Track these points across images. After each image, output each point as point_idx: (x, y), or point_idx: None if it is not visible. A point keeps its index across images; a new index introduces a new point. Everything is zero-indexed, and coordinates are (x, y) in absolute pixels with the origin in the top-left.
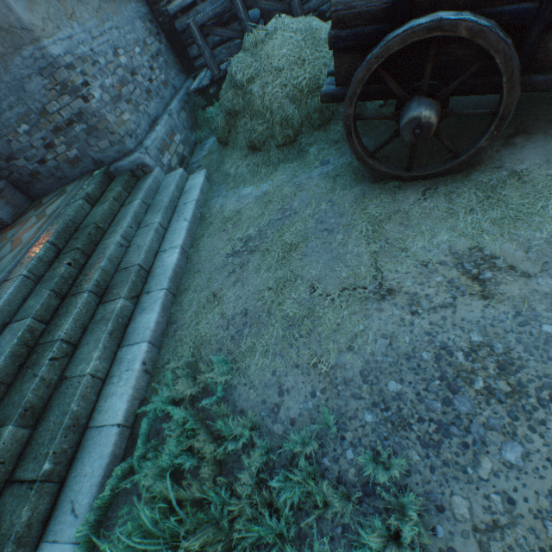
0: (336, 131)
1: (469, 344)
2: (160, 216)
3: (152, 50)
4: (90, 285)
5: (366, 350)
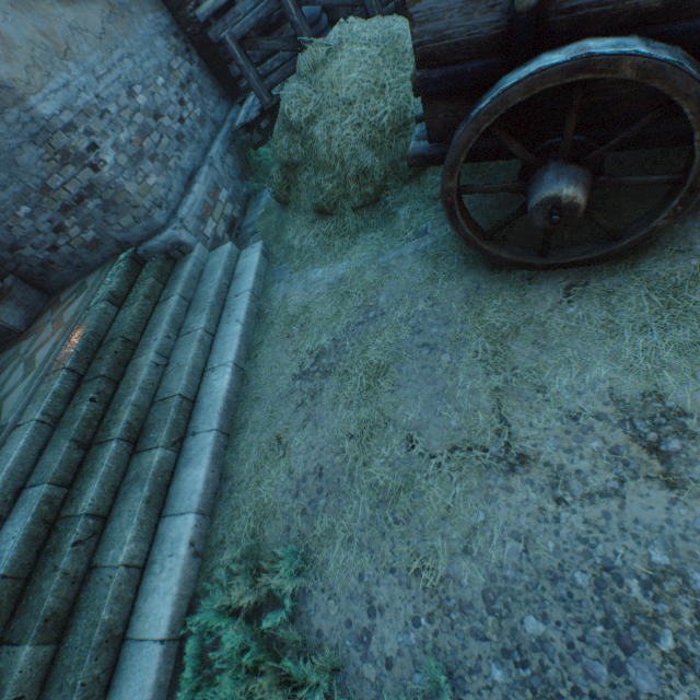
0: (435, 183)
1: (648, 567)
2: (205, 319)
3: (180, 76)
4: (118, 431)
5: (489, 557)
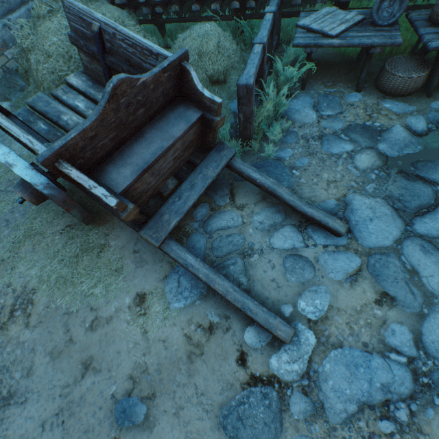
0: None
1: None
2: None
3: None
4: None
5: None
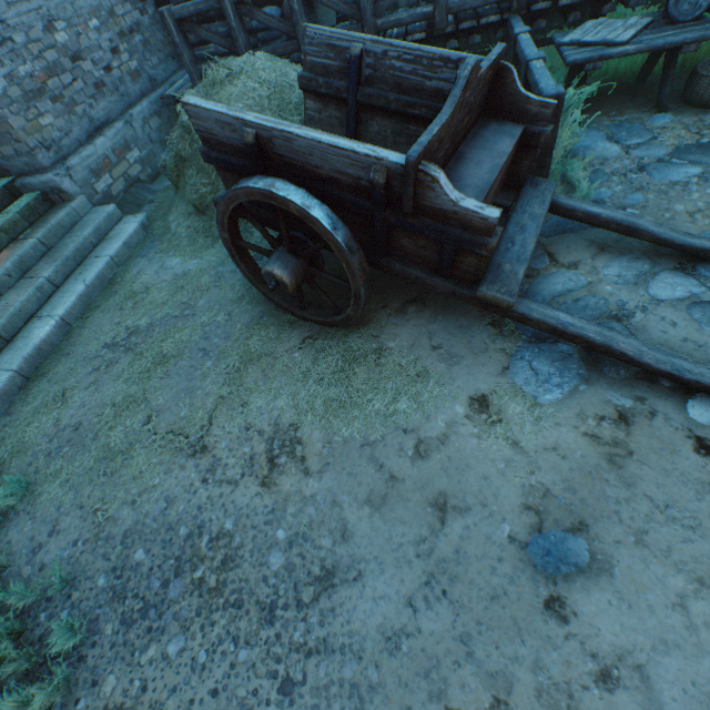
0: None
1: (220, 530)
2: (53, 270)
3: (123, 24)
4: None
5: (143, 509)
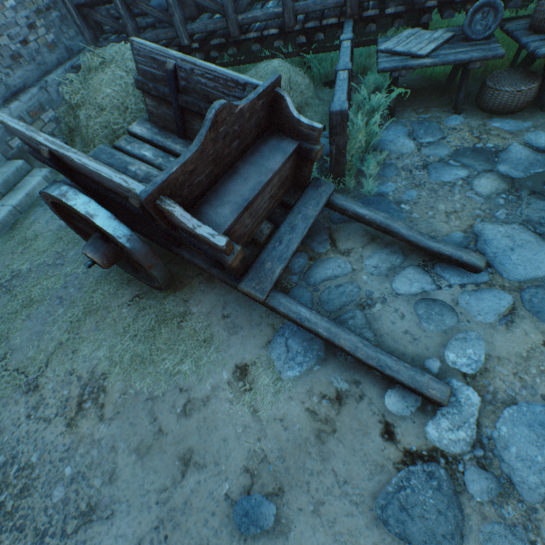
0: None
1: (27, 461)
2: None
3: (40, 2)
4: None
5: None
